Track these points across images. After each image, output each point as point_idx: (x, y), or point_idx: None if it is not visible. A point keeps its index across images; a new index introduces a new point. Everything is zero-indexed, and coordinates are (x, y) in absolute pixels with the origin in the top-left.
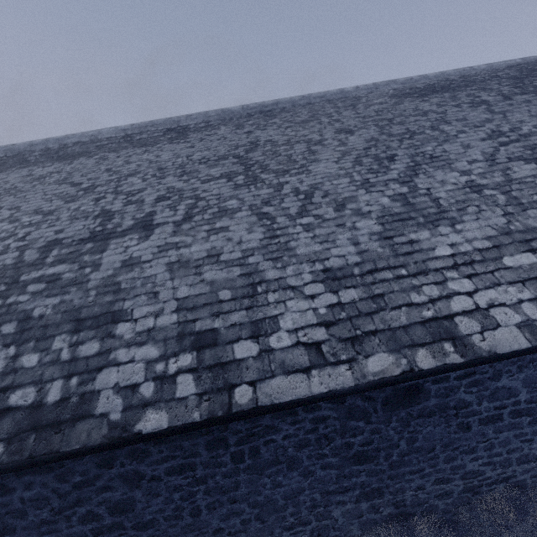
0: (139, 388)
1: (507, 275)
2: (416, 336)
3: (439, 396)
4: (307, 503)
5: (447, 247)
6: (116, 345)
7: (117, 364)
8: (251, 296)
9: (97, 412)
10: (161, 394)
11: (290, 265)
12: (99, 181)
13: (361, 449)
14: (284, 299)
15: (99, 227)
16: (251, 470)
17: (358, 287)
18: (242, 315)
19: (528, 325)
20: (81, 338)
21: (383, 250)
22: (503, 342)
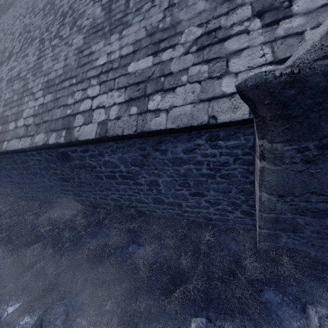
0: None
1: (121, 81)
2: (57, 125)
3: (78, 159)
4: (58, 191)
5: (105, 56)
6: None
7: None
8: (21, 99)
9: None
10: None
11: (37, 78)
12: (9, 26)
13: (62, 176)
14: (28, 101)
15: (0, 59)
16: (32, 174)
17: (53, 93)
18: (16, 109)
19: (104, 123)
20: None
21: (74, 63)
22: (85, 133)
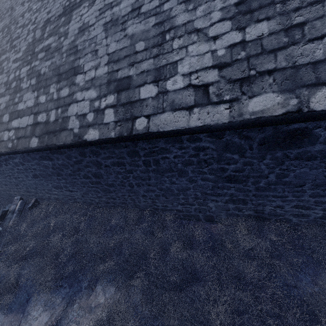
0: (86, 116)
1: None
2: None
3: None
4: (192, 196)
5: None
6: (76, 90)
7: (76, 102)
8: (159, 45)
9: (69, 128)
10: (96, 120)
11: (202, 4)
12: None
13: (233, 174)
14: (186, 45)
15: (67, 2)
16: (156, 172)
17: (273, 18)
18: (149, 63)
19: None
20: (61, 86)
21: None
22: None
